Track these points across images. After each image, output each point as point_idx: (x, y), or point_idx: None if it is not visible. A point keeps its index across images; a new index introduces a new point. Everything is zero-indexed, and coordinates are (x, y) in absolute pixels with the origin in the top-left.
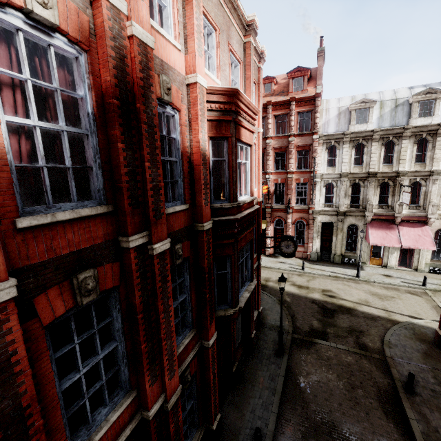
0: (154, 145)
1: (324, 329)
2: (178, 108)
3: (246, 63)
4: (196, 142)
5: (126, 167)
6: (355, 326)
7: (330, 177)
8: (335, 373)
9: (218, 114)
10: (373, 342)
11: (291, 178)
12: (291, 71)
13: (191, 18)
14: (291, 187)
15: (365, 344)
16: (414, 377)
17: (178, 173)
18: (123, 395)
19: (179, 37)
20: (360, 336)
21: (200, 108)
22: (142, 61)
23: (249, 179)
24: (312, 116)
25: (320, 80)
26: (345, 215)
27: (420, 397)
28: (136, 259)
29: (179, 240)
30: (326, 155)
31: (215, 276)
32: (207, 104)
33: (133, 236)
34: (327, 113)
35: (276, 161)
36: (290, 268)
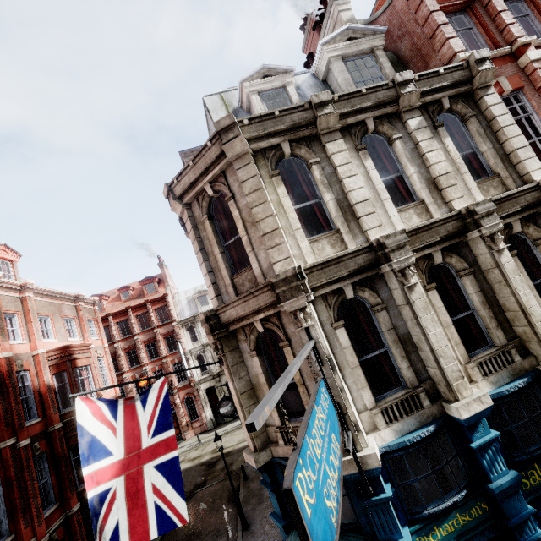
0: (16, 394)
1: (205, 479)
2: (28, 370)
3: (79, 316)
4: (42, 382)
5: (3, 409)
6: (228, 463)
7: (197, 350)
8: (205, 502)
9: (57, 360)
10: (238, 465)
11: (166, 362)
12: (142, 280)
13: (32, 327)
14: (168, 369)
15: (232, 470)
16: (243, 467)
17: (32, 402)
18: (6, 537)
19: (25, 338)
20: (230, 467)
21: (43, 364)
22: (8, 364)
23: (94, 385)
24: (167, 309)
25: (167, 282)
26: (220, 375)
27: (251, 478)
28: (10, 451)
29: (37, 441)
30: (188, 334)
31: (73, 462)
32: (49, 358)
33: (8, 440)
34: (180, 303)
35: (149, 352)
36: (188, 448)
